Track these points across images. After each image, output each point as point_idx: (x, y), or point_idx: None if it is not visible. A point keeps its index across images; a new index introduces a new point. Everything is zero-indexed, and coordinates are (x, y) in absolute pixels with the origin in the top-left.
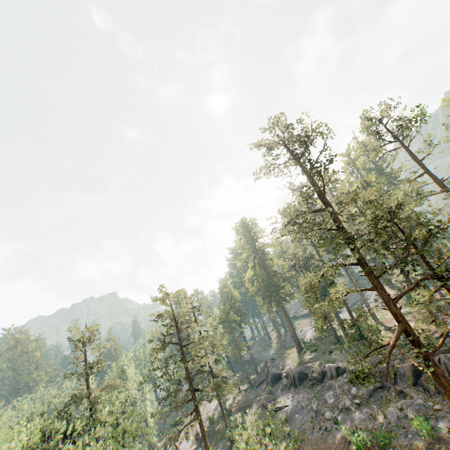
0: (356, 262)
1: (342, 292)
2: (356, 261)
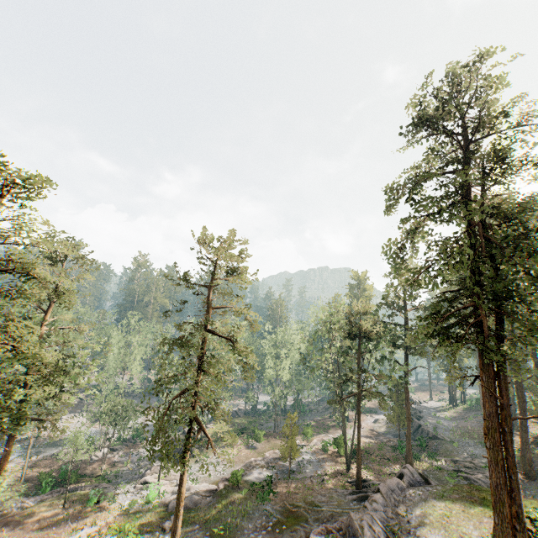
0: None
1: None
2: None
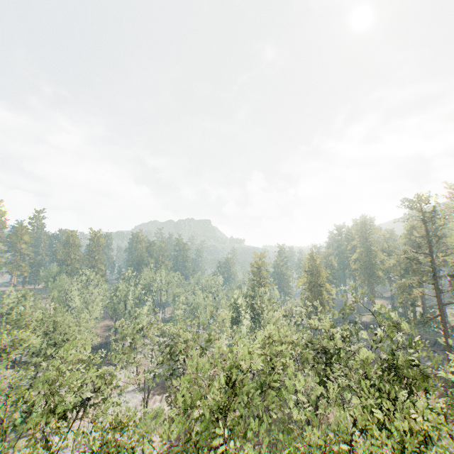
0: (431, 283)
1: (418, 293)
2: (430, 283)
